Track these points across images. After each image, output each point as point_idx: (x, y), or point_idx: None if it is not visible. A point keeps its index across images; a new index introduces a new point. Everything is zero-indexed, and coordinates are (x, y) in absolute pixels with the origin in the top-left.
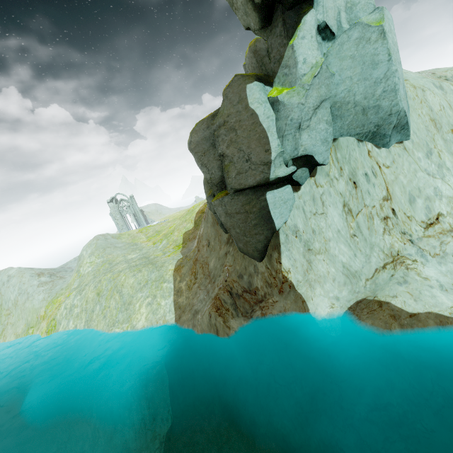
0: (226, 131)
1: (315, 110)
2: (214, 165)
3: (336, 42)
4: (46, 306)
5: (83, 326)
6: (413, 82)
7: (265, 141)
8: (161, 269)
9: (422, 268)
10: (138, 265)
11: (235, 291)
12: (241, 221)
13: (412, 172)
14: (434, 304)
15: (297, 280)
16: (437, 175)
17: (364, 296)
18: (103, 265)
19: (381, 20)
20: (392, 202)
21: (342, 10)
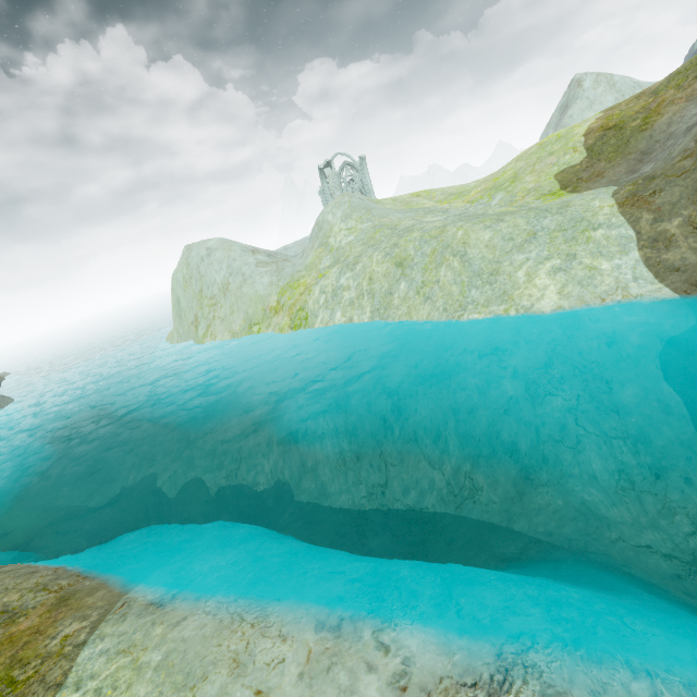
0: None
1: None
2: None
3: None
4: (278, 293)
5: (368, 319)
6: None
7: None
8: (565, 210)
9: None
10: (478, 217)
11: None
12: None
13: None
14: None
15: None
16: None
17: None
18: (378, 231)
19: None
20: None
21: None
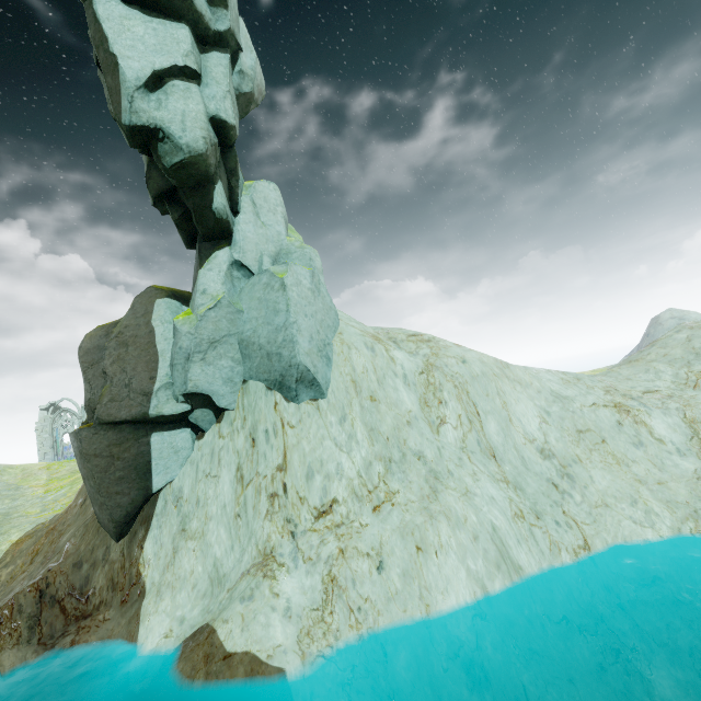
0: (118, 344)
1: (213, 343)
2: (98, 382)
3: (250, 282)
4: None
5: None
6: (345, 337)
7: (155, 366)
8: None
9: (284, 578)
10: None
11: (52, 592)
12: (98, 469)
13: (319, 438)
14: (258, 638)
15: (153, 581)
16: (344, 448)
17: (211, 618)
18: None
19: (285, 274)
20: (287, 473)
21: (267, 254)
